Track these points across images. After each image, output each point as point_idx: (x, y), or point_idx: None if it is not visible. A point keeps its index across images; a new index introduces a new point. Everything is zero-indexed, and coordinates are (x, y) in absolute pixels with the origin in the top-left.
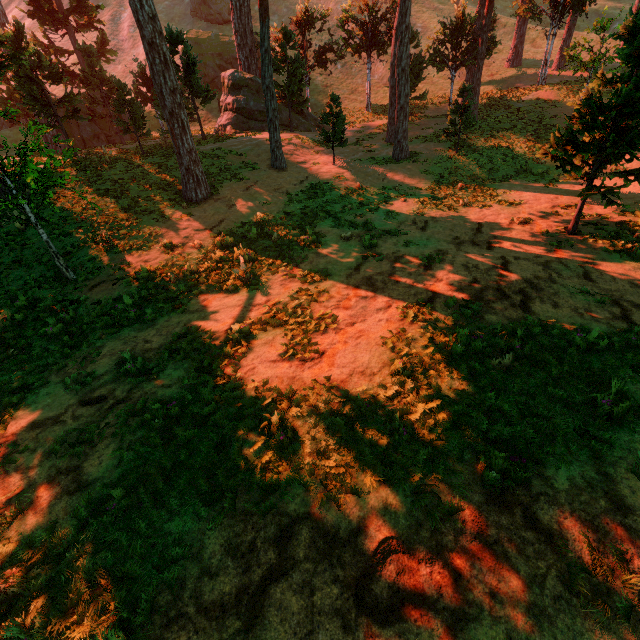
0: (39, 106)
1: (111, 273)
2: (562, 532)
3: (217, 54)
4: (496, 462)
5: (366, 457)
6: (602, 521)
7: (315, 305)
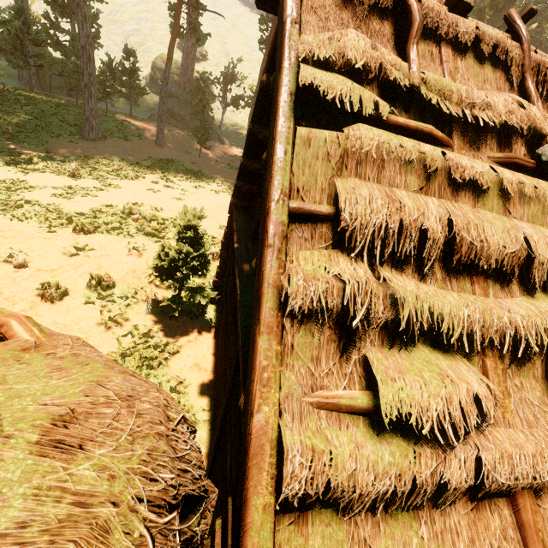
0: (18, 53)
1: (1, 148)
2: (81, 243)
3: (177, 74)
4: (82, 226)
5: (40, 218)
6: (99, 245)
7: (95, 192)
